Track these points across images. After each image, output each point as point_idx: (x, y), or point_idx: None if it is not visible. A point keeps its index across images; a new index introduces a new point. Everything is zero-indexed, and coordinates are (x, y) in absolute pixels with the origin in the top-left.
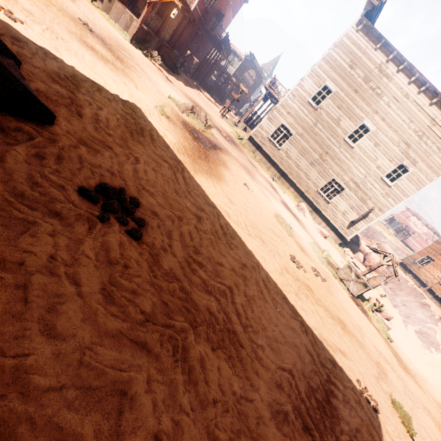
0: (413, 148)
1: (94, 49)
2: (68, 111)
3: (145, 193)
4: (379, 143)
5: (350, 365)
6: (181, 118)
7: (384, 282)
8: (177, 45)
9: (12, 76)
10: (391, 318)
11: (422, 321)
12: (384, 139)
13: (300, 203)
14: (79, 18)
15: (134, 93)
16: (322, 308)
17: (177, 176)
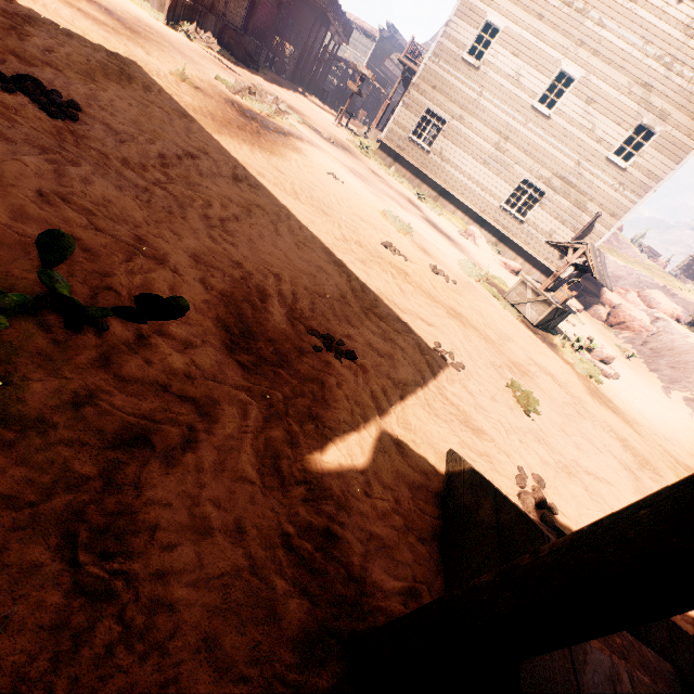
0: (658, 90)
1: (83, 11)
2: (4, 33)
3: (98, 109)
4: (594, 98)
5: (433, 333)
6: (228, 97)
7: (641, 342)
8: (251, 26)
9: None
10: (610, 358)
11: None
12: (603, 88)
13: (468, 227)
14: None
15: (138, 55)
16: (416, 289)
17: (174, 121)
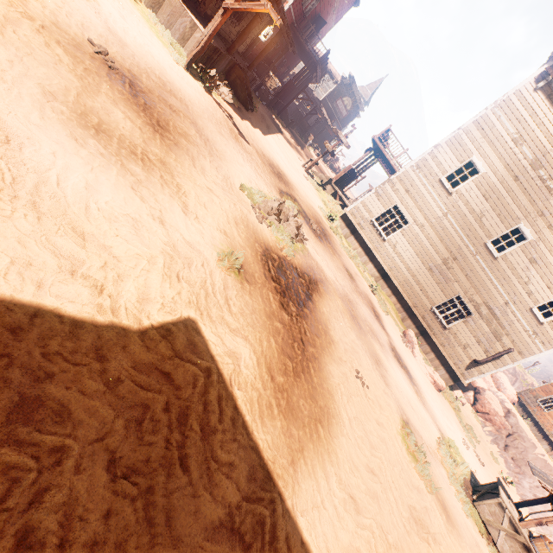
0: None
1: (103, 127)
2: None
3: None
4: (537, 260)
5: None
6: (260, 244)
7: (503, 444)
8: (256, 64)
9: None
10: None
11: None
12: (546, 255)
13: (408, 331)
14: (90, 39)
15: (178, 239)
16: None
17: None
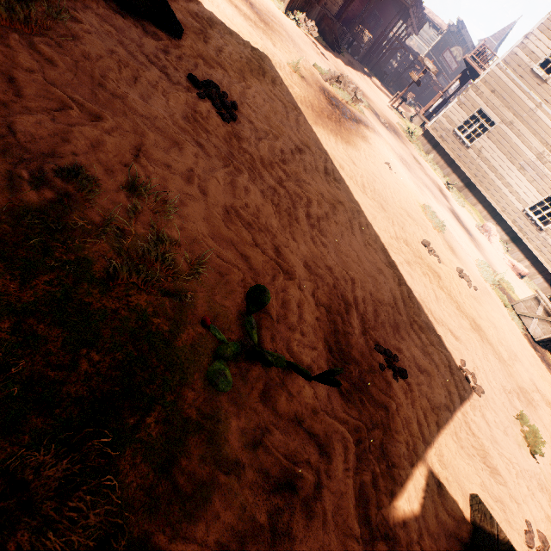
0: None
1: (238, 8)
2: (196, 37)
3: (247, 107)
4: None
5: (459, 348)
6: (321, 85)
7: None
8: (344, 15)
9: None
10: None
11: None
12: None
13: (486, 223)
14: None
15: (269, 48)
16: (447, 295)
17: (289, 115)
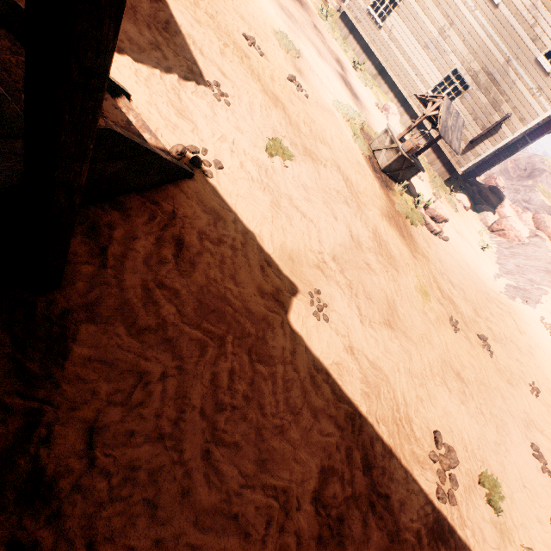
0: None
1: None
2: None
3: None
4: None
5: (224, 82)
6: None
7: (507, 246)
8: None
9: None
10: (440, 217)
11: (531, 282)
12: None
13: (387, 102)
14: None
15: None
16: (245, 65)
17: None
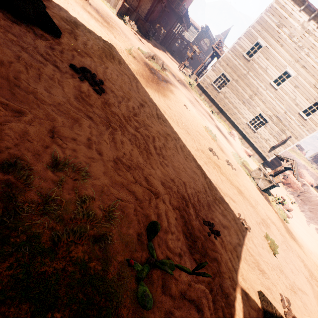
0: None
1: (90, 13)
2: (69, 36)
3: (108, 82)
4: (298, 86)
5: (236, 206)
6: (144, 61)
7: (296, 195)
8: (149, 19)
9: (40, 4)
10: (291, 209)
11: None
12: (303, 82)
13: (232, 130)
14: None
15: (113, 39)
16: (225, 177)
17: (132, 83)
